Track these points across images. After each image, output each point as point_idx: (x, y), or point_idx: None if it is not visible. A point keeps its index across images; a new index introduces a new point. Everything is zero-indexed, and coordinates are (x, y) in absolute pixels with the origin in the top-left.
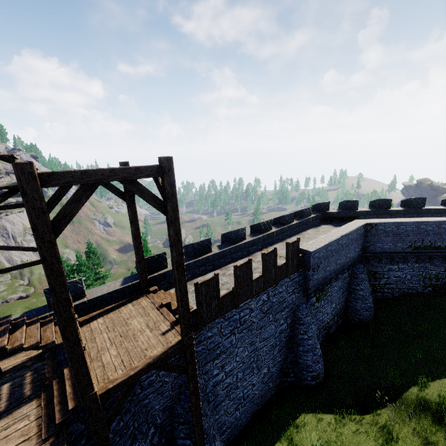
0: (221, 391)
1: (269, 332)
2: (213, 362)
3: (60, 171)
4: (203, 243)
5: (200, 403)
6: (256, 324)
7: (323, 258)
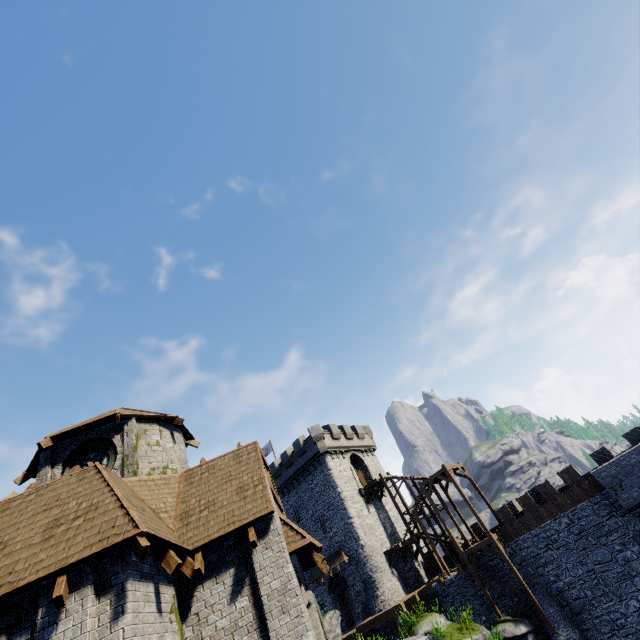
0: (573, 601)
1: (601, 555)
2: (544, 569)
3: (424, 480)
4: (535, 489)
5: (521, 580)
6: (574, 544)
7: (623, 475)
